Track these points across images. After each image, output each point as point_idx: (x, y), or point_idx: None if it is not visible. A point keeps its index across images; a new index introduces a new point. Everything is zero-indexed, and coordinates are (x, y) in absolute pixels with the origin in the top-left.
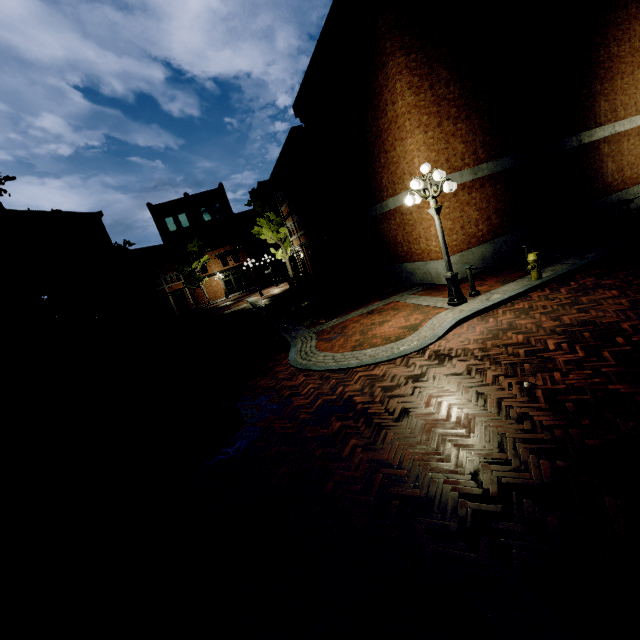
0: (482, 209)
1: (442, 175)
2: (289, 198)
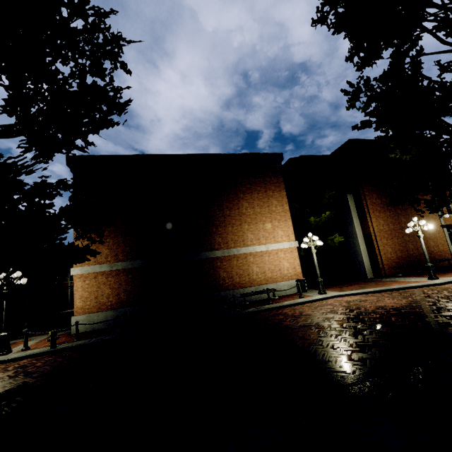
0: (115, 288)
1: (1, 276)
2: None
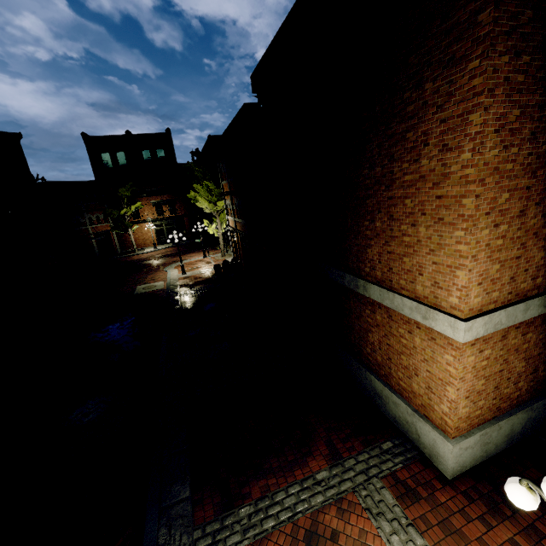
0: (532, 357)
1: None
2: (231, 178)
